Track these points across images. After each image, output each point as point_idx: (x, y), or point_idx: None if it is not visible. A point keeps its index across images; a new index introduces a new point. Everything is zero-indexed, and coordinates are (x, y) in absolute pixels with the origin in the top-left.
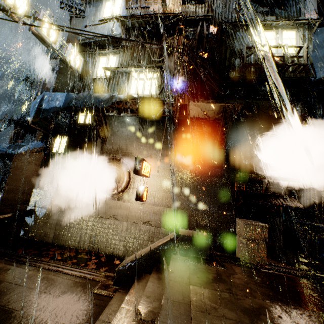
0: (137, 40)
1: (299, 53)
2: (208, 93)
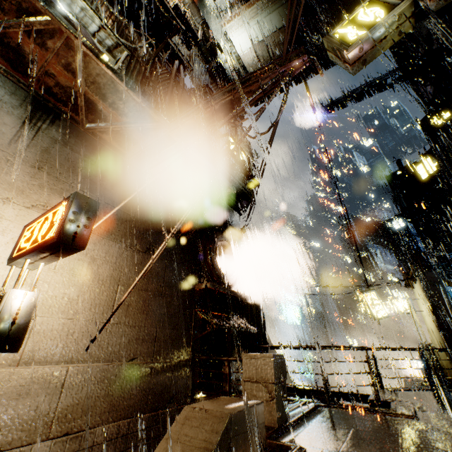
0: None
1: None
2: None
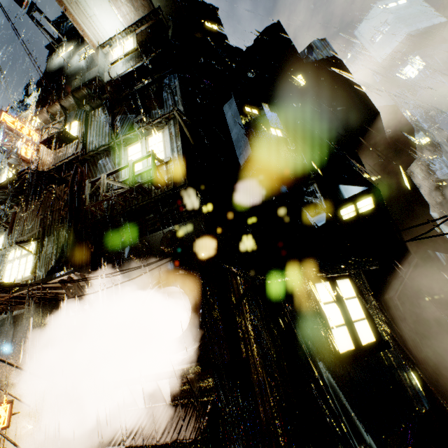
0: (11, 211)
1: (165, 159)
2: (86, 249)
